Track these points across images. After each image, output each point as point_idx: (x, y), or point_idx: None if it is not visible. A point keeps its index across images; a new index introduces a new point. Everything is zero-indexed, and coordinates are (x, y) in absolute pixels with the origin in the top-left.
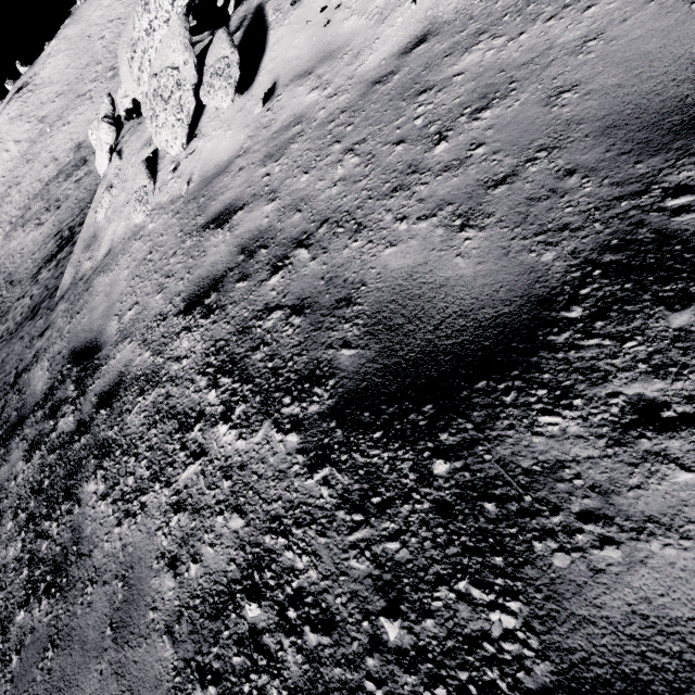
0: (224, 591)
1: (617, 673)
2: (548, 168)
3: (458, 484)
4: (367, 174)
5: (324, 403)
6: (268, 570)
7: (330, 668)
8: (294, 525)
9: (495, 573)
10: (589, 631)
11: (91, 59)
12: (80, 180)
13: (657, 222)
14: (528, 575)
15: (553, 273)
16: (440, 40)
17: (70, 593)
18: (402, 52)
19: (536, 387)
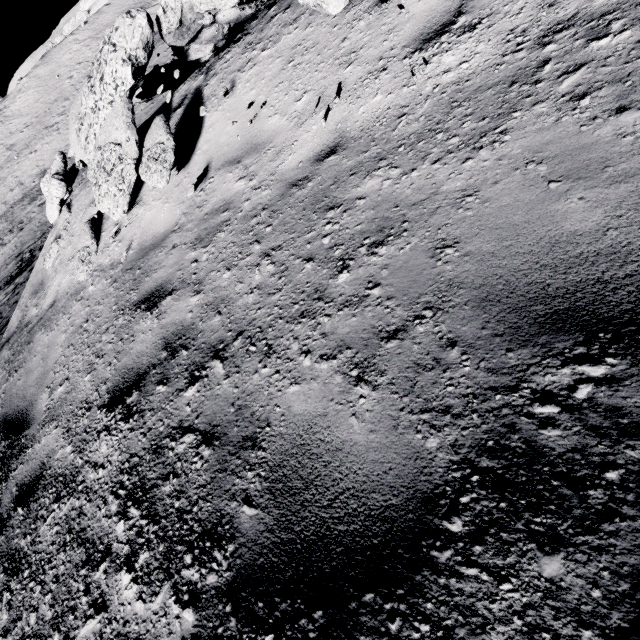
0: None
1: None
2: (434, 332)
3: None
4: (280, 288)
5: (222, 575)
6: None
7: None
8: None
9: None
10: None
11: (60, 95)
12: (44, 204)
13: (527, 429)
14: None
15: (436, 465)
16: (347, 156)
17: None
18: (316, 158)
19: (420, 618)
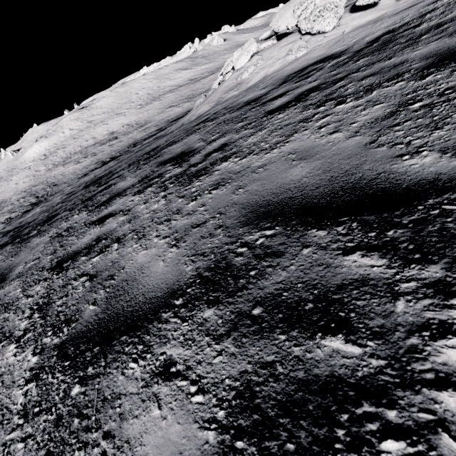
0: None
1: None
2: None
3: None
4: None
5: None
6: None
7: None
8: None
9: None
10: None
11: (129, 100)
12: (113, 144)
13: None
14: None
15: None
16: None
17: None
18: None
19: None
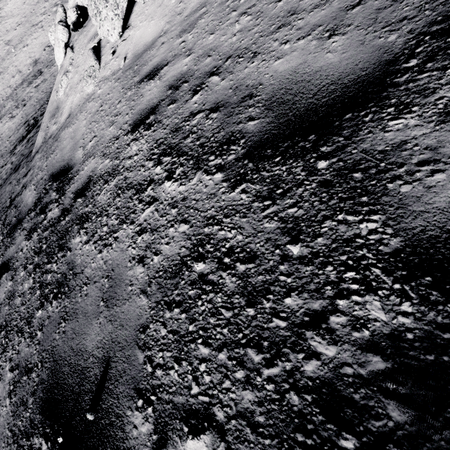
0: (179, 263)
1: (443, 231)
2: None
3: (335, 169)
4: (258, 23)
5: (238, 153)
6: (208, 244)
7: (255, 277)
8: (224, 217)
9: (362, 206)
10: (425, 216)
11: None
12: (39, 86)
13: None
14: (384, 201)
15: (396, 45)
16: None
17: (71, 293)
18: None
19: (386, 108)
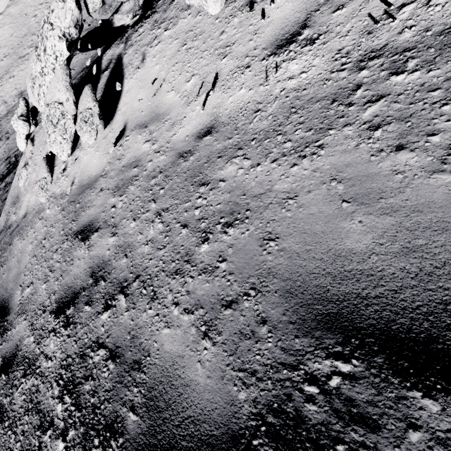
0: None
1: None
2: (254, 309)
3: None
4: (165, 245)
5: None
6: None
7: None
8: None
9: None
10: None
11: (28, 31)
12: None
13: (298, 401)
14: None
15: (242, 413)
16: (218, 139)
17: None
18: (197, 135)
19: None
